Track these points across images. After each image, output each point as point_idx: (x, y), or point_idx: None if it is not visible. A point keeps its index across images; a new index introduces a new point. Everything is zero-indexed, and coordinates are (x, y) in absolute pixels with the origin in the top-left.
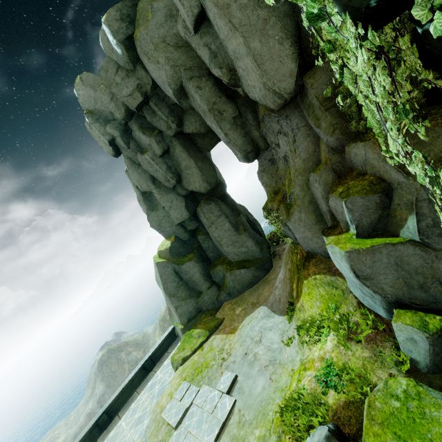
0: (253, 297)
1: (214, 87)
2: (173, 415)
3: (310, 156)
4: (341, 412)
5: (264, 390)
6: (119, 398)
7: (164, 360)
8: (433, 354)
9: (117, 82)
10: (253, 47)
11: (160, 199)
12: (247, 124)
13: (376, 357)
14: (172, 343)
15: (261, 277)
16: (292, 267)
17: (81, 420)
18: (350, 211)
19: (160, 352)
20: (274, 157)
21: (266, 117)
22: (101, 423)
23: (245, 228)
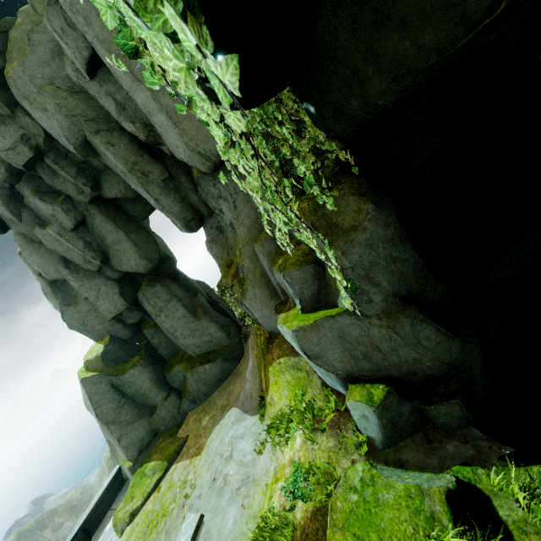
0: (223, 398)
1: (131, 143)
2: None
3: (254, 223)
4: (309, 526)
5: (235, 525)
6: None
7: (106, 523)
8: (383, 427)
9: None
10: (164, 103)
11: (80, 287)
12: (182, 188)
13: (341, 444)
14: (118, 493)
15: (231, 370)
16: (258, 352)
17: None
18: (291, 285)
19: (99, 513)
20: (221, 224)
21: (201, 180)
22: None
23: (205, 310)
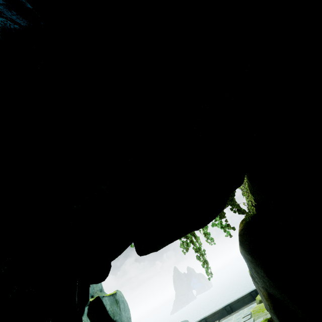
0: None
1: None
2: (236, 321)
3: None
4: None
5: None
6: (236, 303)
7: None
8: None
9: None
10: None
11: None
12: None
13: None
14: None
15: None
16: None
17: None
18: None
19: None
20: None
21: None
22: (227, 309)
23: None
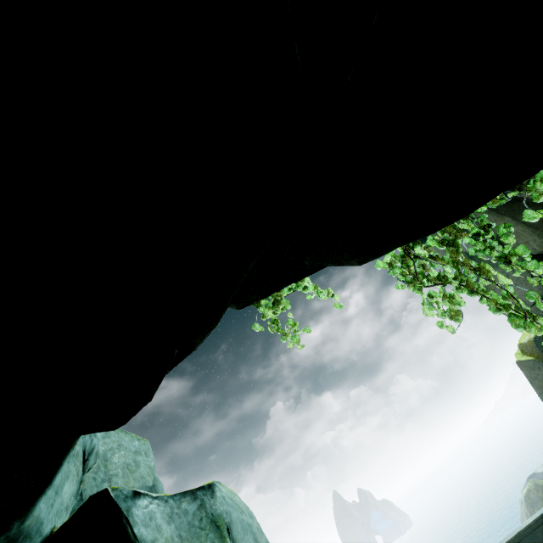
0: None
1: None
2: None
3: None
4: None
5: None
6: None
7: None
8: None
9: None
10: None
11: None
12: None
13: None
14: None
15: None
16: None
17: None
18: None
19: None
20: None
21: None
22: None
23: None
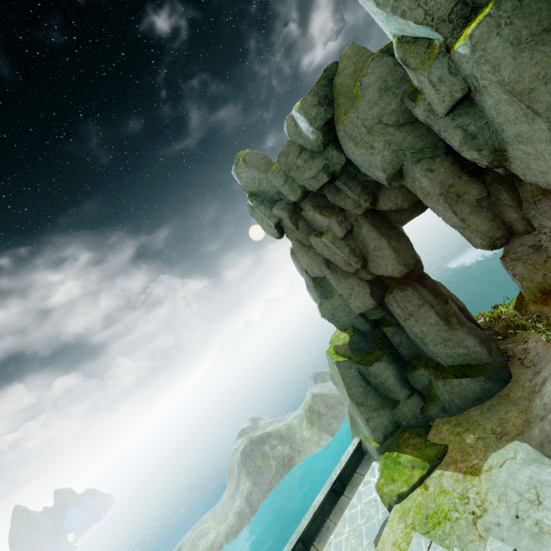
0: (491, 422)
1: (452, 166)
2: None
3: None
4: None
5: None
6: (312, 525)
7: (357, 484)
8: None
9: (298, 165)
10: None
11: (337, 285)
12: (498, 205)
13: None
14: (360, 461)
15: (495, 392)
16: None
17: (231, 518)
18: None
19: (348, 472)
20: (542, 243)
21: (546, 201)
22: None
23: (460, 321)
